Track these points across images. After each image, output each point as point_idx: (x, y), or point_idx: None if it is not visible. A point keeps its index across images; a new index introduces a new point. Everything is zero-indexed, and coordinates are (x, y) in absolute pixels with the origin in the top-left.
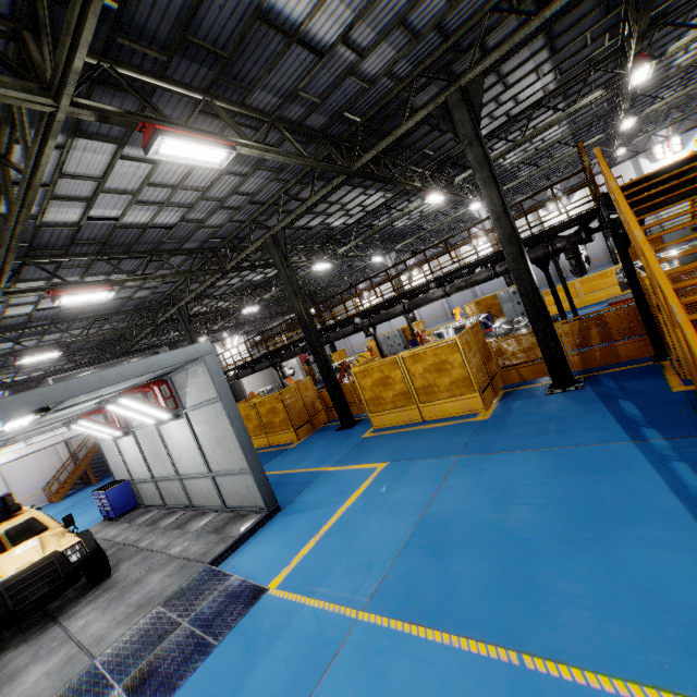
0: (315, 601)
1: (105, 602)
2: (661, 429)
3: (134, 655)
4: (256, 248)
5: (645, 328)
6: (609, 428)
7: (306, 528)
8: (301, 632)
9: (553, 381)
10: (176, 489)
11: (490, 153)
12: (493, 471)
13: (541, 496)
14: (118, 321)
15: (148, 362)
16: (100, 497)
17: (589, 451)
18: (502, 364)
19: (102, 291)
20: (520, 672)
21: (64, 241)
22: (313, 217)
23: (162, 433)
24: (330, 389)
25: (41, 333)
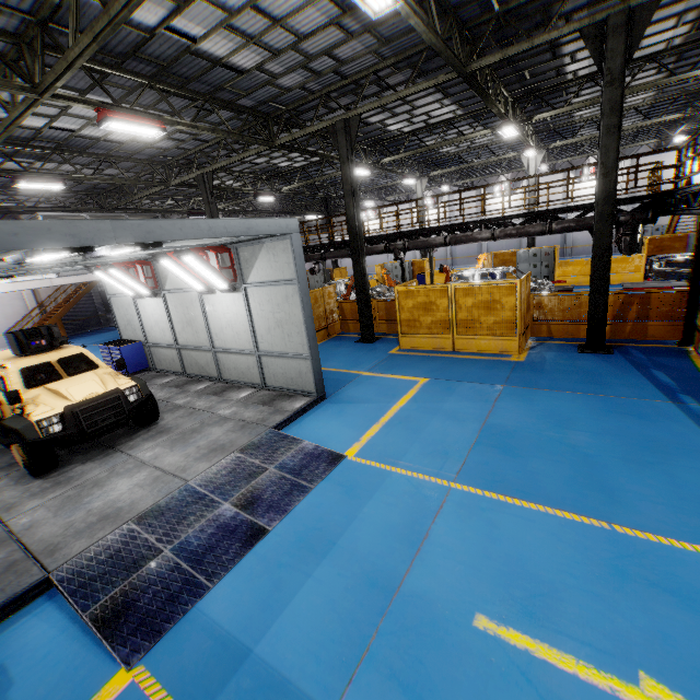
0: (401, 470)
1: (166, 442)
2: (695, 398)
3: (230, 484)
4: (319, 129)
5: (684, 315)
6: (647, 389)
7: (363, 417)
8: (398, 489)
9: (588, 342)
10: (205, 360)
11: (574, 97)
12: (544, 402)
13: (597, 427)
14: (123, 169)
15: (248, 223)
16: (112, 351)
17: (633, 402)
18: (537, 317)
19: (154, 127)
20: (613, 534)
21: (125, 48)
22: (377, 111)
23: (204, 303)
24: (361, 301)
25: (37, 157)
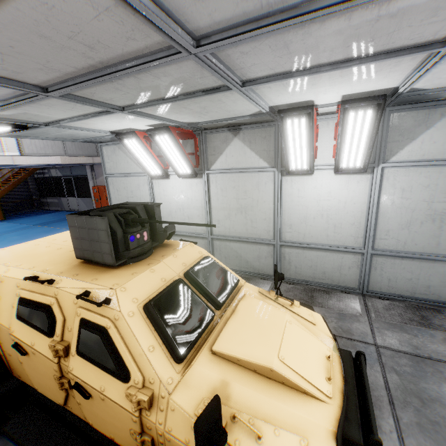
0: None
1: (416, 436)
2: None
3: None
4: None
5: None
6: None
7: None
8: None
9: None
10: (256, 254)
11: None
12: None
13: None
14: None
15: None
16: None
17: None
18: None
19: None
20: None
21: None
22: None
23: (283, 187)
24: None
25: None
